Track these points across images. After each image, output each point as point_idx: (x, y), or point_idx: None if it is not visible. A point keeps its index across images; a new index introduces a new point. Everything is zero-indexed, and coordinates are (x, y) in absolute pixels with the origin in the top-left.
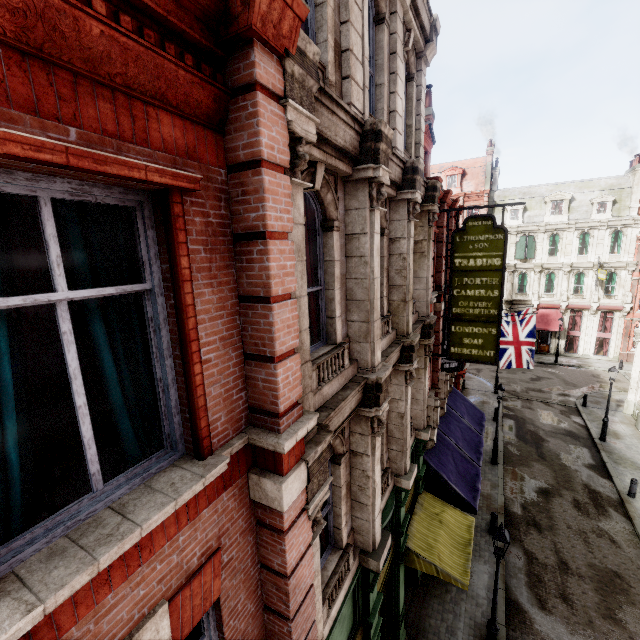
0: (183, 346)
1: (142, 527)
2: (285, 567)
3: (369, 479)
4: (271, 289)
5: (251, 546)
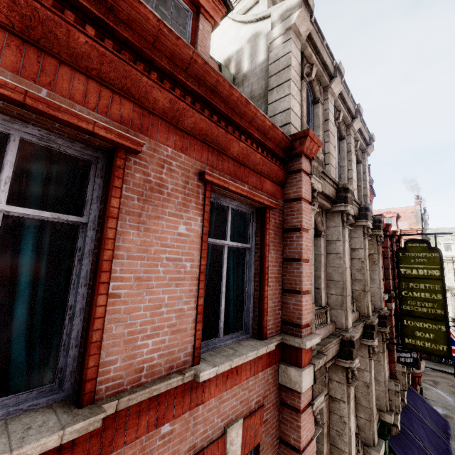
0: (261, 275)
1: (246, 355)
2: (299, 441)
3: (346, 425)
4: (302, 254)
5: (276, 420)
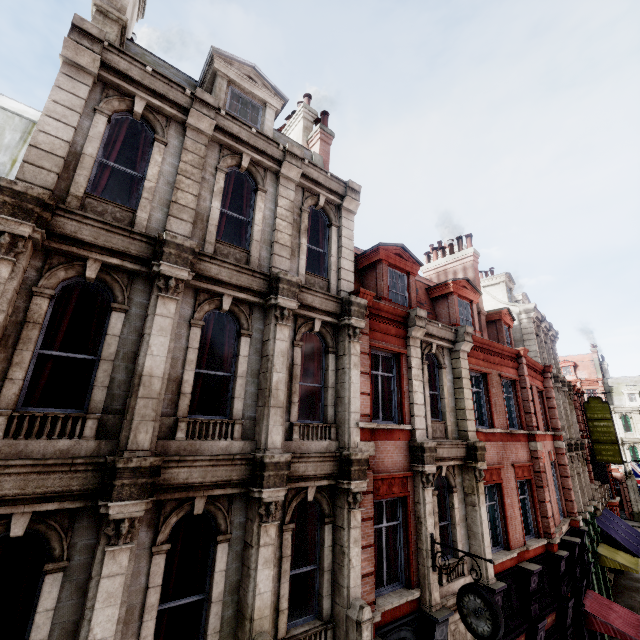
0: (545, 412)
1: (551, 432)
2: (565, 462)
3: (574, 480)
4: (555, 406)
5: (556, 458)
